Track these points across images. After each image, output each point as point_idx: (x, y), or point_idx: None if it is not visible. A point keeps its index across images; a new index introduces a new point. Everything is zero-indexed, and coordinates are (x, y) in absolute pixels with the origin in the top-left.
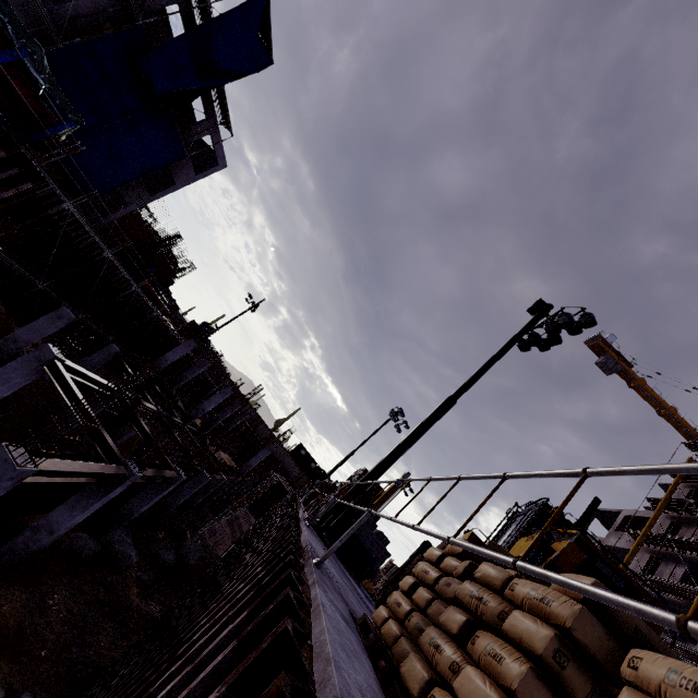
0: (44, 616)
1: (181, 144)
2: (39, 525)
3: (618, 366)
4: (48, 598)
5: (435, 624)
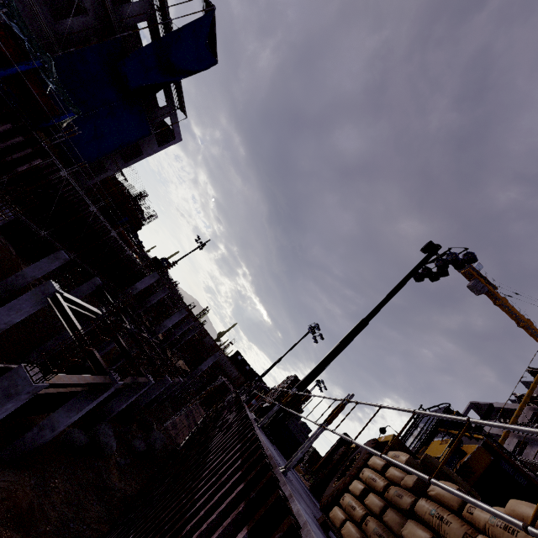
0: (48, 497)
1: (148, 124)
2: (44, 423)
3: (485, 289)
4: (50, 482)
5: (393, 532)
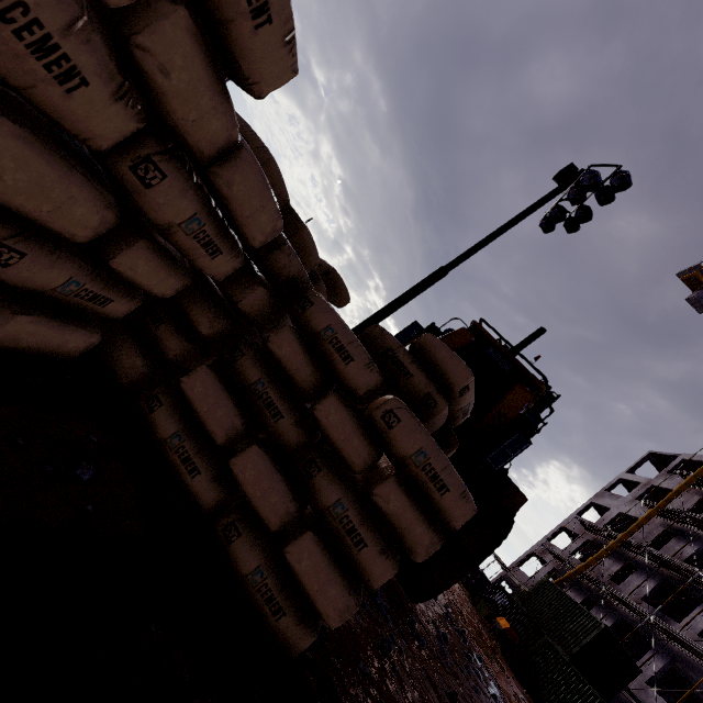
0: None
1: None
2: None
3: None
4: None
5: None
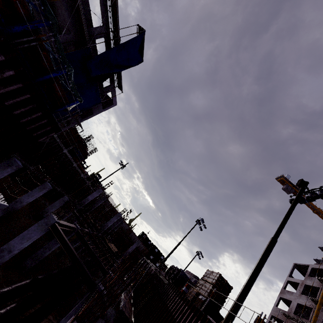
0: None
1: (100, 97)
2: None
3: (293, 190)
4: None
5: None
